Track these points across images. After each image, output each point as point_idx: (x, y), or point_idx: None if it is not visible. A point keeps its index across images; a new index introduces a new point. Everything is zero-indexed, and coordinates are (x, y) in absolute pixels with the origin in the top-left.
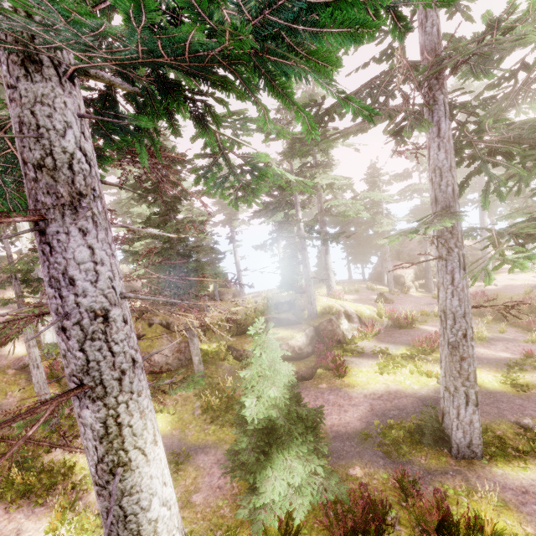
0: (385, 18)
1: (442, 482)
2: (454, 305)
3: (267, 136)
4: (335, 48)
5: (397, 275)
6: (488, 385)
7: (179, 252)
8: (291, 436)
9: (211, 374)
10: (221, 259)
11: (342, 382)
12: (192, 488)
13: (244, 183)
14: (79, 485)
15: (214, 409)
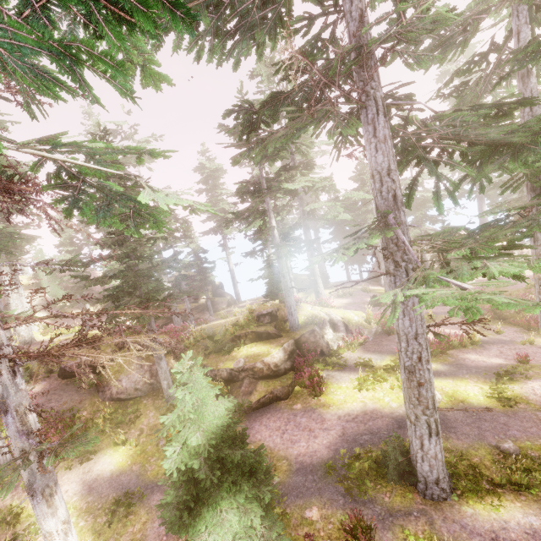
0: (156, 7)
1: (403, 527)
2: (406, 325)
3: (138, 156)
4: (113, 51)
5: None
6: (473, 400)
7: (137, 273)
8: (219, 489)
9: None
10: (211, 268)
11: (318, 401)
12: (138, 536)
13: (136, 209)
14: (22, 535)
15: None
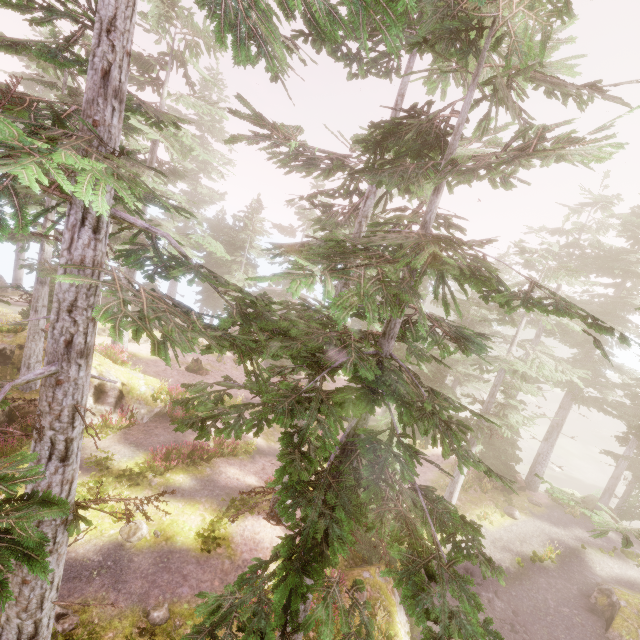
0: None
1: None
2: None
3: None
4: None
5: None
6: (181, 537)
7: None
8: None
9: None
10: None
11: None
12: None
13: None
14: None
15: None
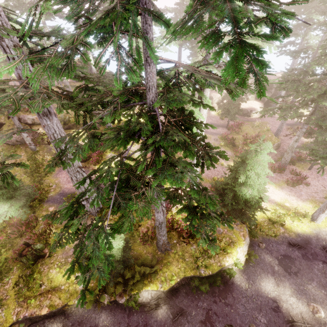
0: None
1: None
2: None
3: None
4: None
5: (211, 96)
6: None
7: None
8: None
9: (39, 150)
10: None
11: (94, 167)
12: None
13: None
14: None
15: (30, 168)
